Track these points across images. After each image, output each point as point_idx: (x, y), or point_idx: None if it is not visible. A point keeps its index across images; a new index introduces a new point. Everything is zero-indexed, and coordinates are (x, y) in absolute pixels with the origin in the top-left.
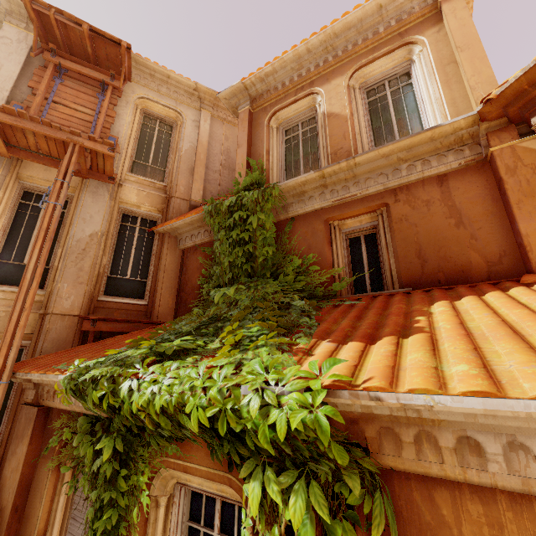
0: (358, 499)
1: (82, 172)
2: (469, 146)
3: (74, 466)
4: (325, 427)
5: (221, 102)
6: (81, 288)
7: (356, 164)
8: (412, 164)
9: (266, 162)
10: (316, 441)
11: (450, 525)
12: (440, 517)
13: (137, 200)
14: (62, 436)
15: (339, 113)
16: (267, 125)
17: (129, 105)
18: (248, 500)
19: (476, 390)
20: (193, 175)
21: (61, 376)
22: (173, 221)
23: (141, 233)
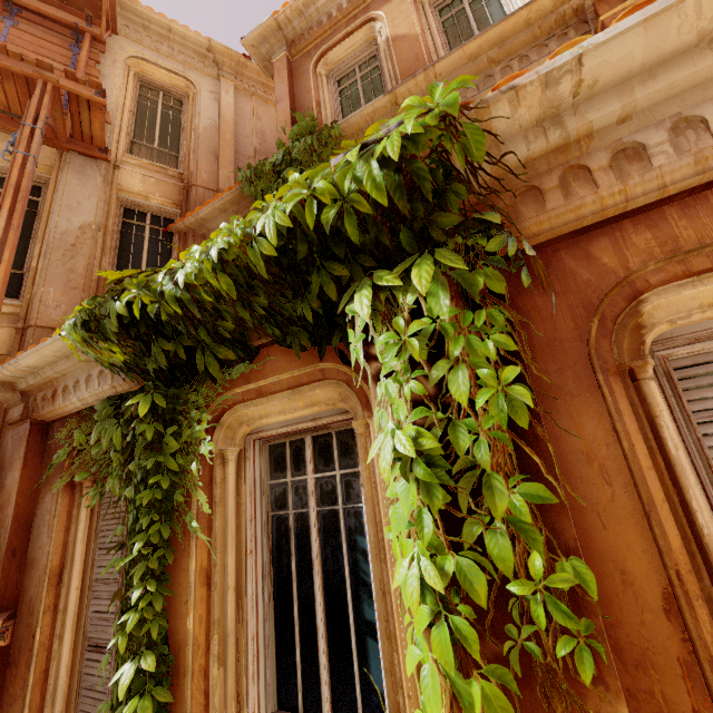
0: (500, 245)
1: (59, 139)
2: (574, 26)
3: (96, 471)
4: (452, 99)
5: (246, 69)
6: (75, 295)
7: (437, 76)
8: (507, 65)
9: (318, 115)
10: (442, 140)
11: (614, 270)
12: (601, 267)
13: (143, 188)
14: (72, 445)
15: (407, 33)
16: (313, 71)
17: (117, 65)
18: (351, 379)
19: (633, 6)
20: (219, 159)
21: (64, 332)
22: (198, 209)
23: (154, 234)
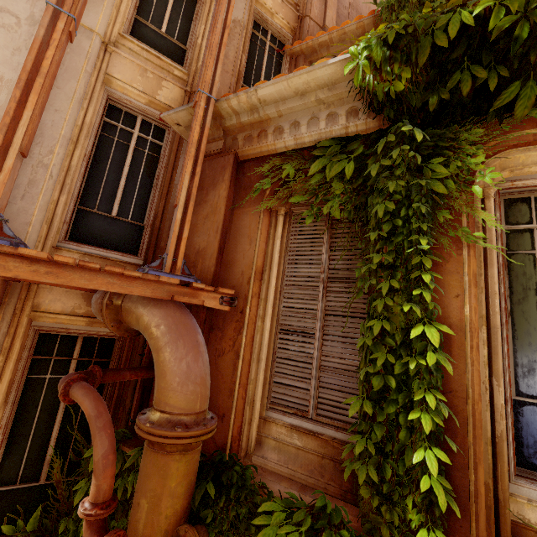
0: None
1: None
2: None
3: (309, 198)
4: None
5: None
6: (226, 78)
7: None
8: None
9: None
10: None
11: None
12: None
13: (272, 6)
14: (276, 177)
15: None
16: None
17: None
18: None
19: None
20: None
21: (335, 58)
22: (320, 33)
23: (271, 51)
